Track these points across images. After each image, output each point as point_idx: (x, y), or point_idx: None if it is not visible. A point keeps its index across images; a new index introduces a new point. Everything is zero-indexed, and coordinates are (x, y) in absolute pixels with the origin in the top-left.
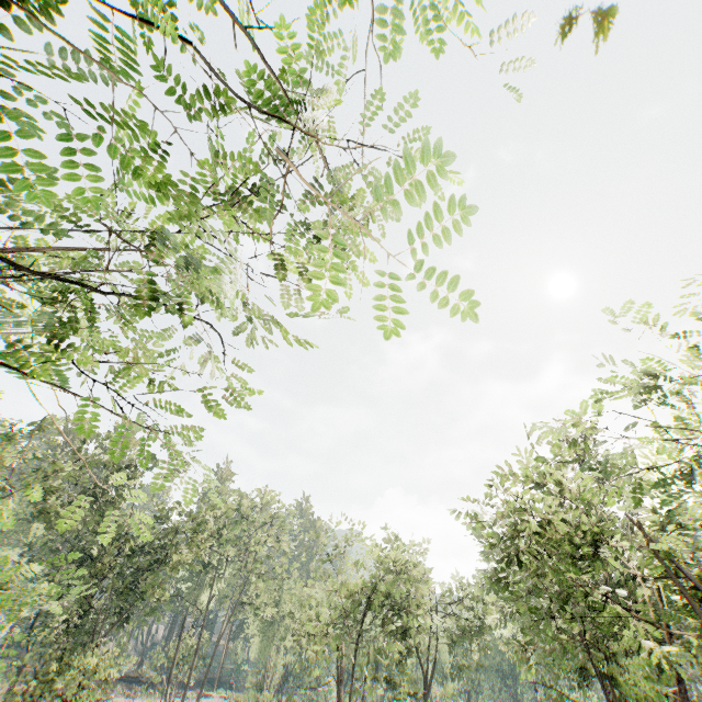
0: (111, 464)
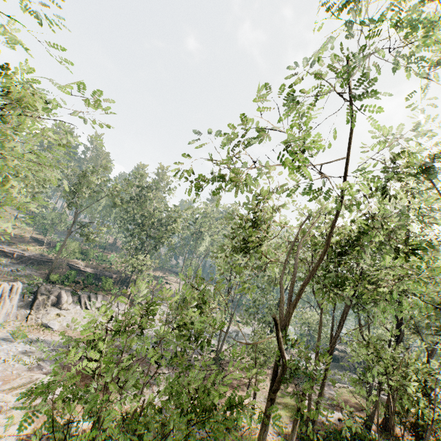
0: (140, 186)
